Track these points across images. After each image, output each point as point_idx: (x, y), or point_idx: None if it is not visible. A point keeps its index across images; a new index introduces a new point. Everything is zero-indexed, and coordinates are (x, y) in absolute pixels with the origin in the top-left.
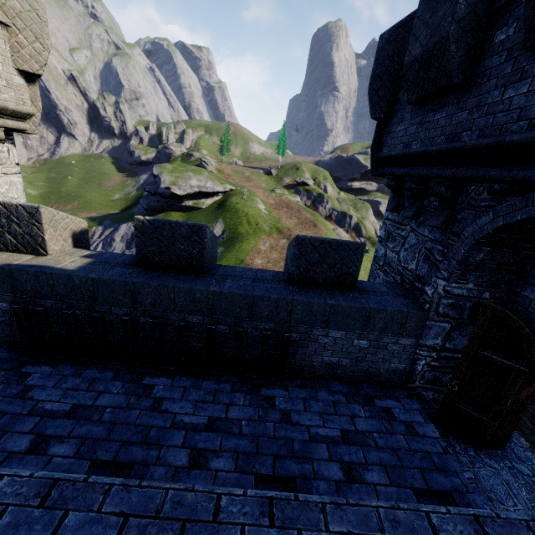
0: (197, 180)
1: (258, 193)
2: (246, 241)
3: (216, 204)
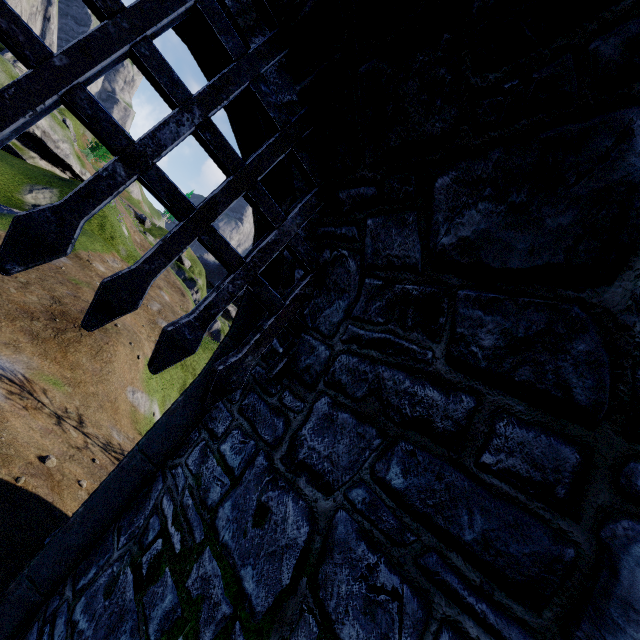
0: (51, 125)
1: (126, 218)
2: (89, 237)
3: (56, 174)
